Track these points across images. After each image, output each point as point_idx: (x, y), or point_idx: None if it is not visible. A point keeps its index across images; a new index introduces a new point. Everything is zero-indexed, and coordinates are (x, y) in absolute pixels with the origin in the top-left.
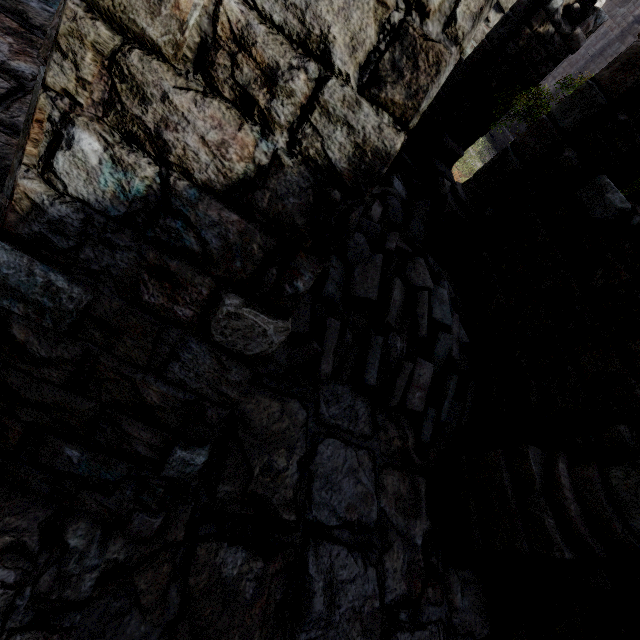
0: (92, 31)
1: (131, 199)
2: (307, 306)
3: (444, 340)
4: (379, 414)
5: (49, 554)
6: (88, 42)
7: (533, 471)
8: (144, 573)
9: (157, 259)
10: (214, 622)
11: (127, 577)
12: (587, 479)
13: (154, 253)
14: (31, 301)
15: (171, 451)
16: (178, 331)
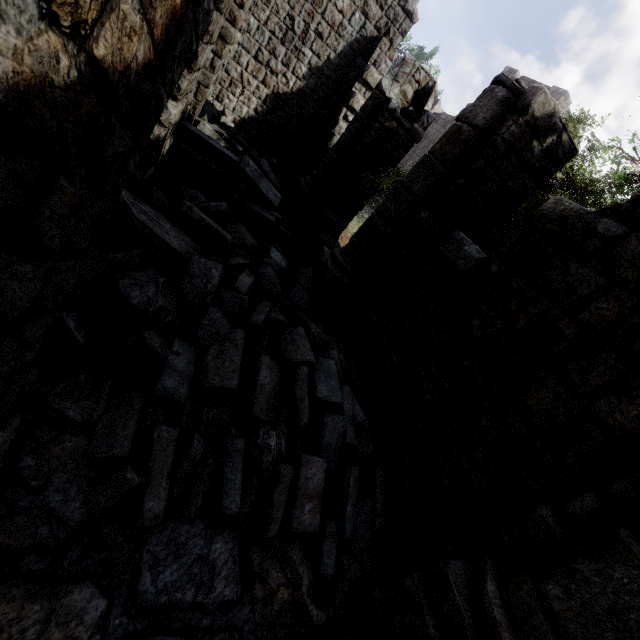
0: None
1: None
2: (133, 412)
3: (333, 424)
4: (253, 554)
5: None
6: None
7: (459, 605)
8: None
9: None
10: None
11: None
12: (524, 605)
13: None
14: None
15: None
16: None
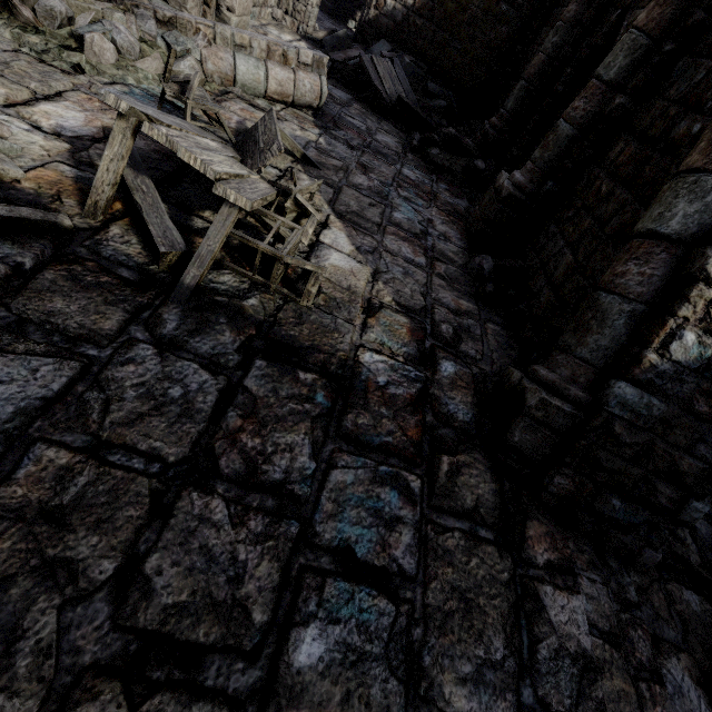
0: (708, 294)
1: (704, 359)
2: None
3: None
4: None
5: (606, 569)
6: (704, 298)
7: None
8: (653, 594)
9: (709, 387)
10: (707, 640)
11: (647, 594)
12: None
13: (708, 384)
14: (635, 412)
15: (686, 502)
16: (710, 425)
